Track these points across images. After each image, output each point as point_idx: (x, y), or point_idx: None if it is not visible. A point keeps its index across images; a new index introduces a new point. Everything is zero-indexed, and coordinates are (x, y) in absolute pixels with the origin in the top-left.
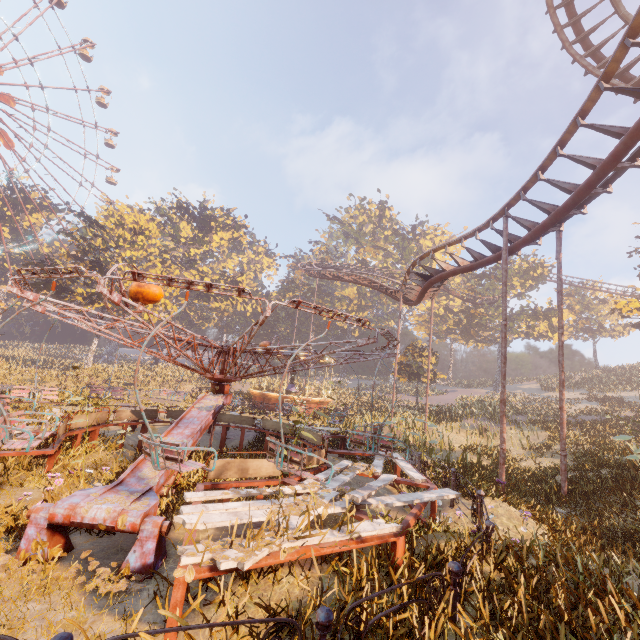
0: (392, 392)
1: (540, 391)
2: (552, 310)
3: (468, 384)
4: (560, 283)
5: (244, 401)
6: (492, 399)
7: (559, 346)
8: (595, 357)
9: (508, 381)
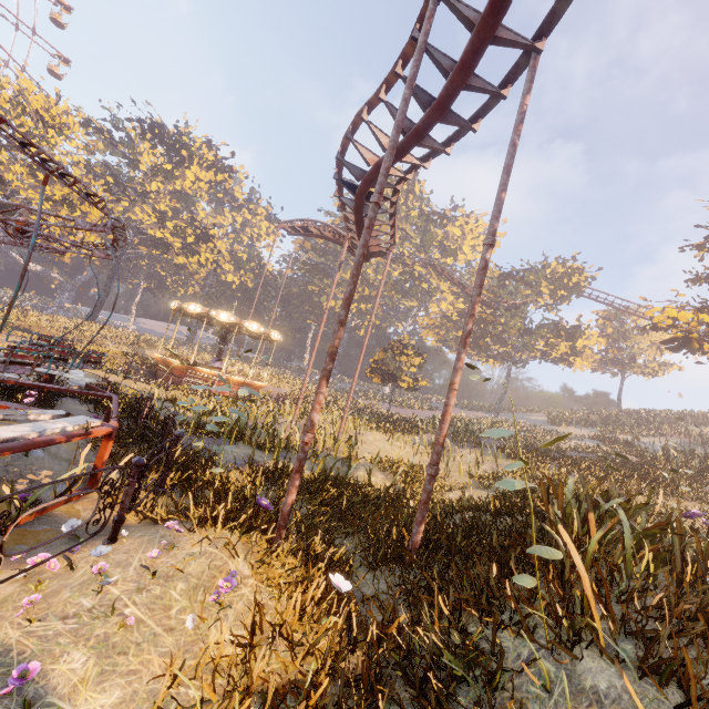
0: (375, 399)
1: (545, 423)
2: (579, 328)
3: (470, 406)
4: (511, 151)
5: (144, 367)
6: (481, 421)
7: (478, 269)
8: (619, 396)
9: (517, 410)
